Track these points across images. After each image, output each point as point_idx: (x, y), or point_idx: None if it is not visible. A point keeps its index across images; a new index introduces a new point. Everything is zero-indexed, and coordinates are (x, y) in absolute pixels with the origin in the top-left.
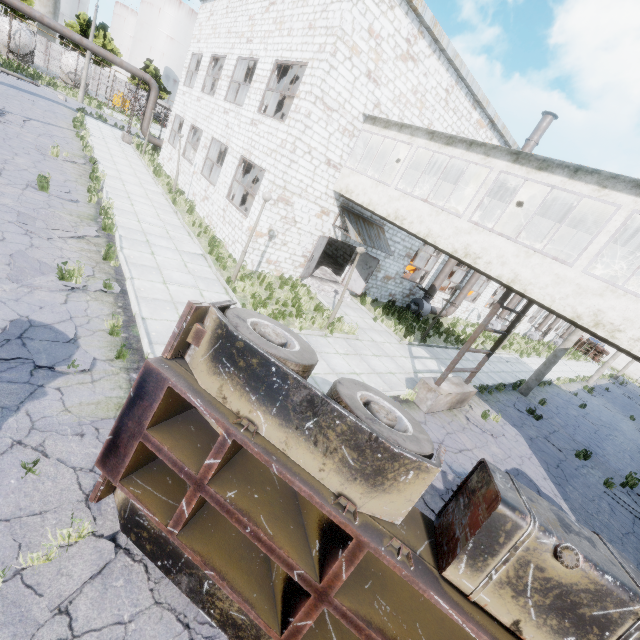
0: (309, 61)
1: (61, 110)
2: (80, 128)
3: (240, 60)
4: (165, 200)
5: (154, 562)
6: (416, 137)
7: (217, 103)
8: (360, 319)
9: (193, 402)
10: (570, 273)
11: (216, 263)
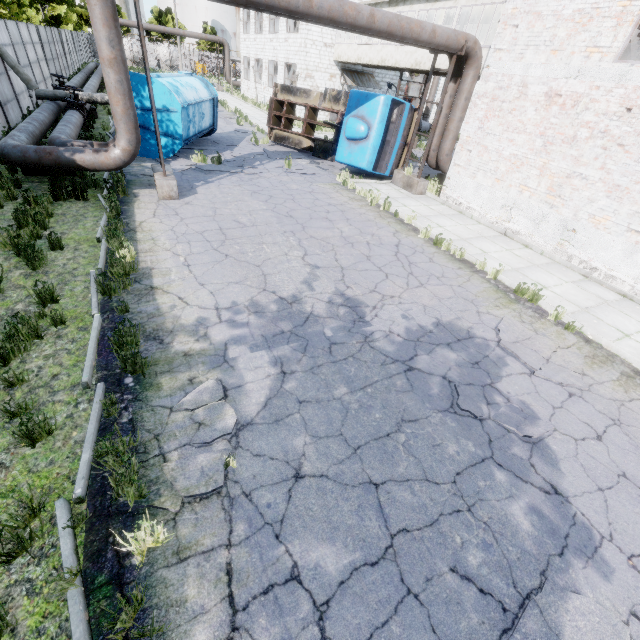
0: None
1: None
2: None
3: None
4: (255, 108)
5: (281, 143)
6: None
7: (266, 37)
8: None
9: (279, 99)
10: (408, 49)
11: None
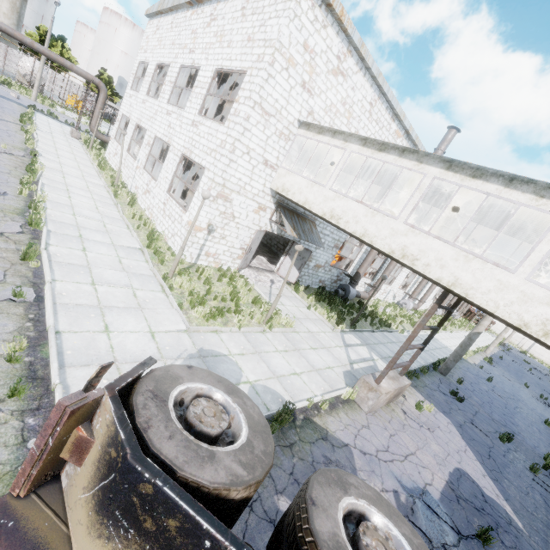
0: (248, 69)
1: (10, 106)
2: (27, 122)
3: (183, 68)
4: (107, 192)
5: None
6: (349, 142)
7: (160, 105)
8: (295, 308)
9: None
10: (513, 280)
11: (154, 257)
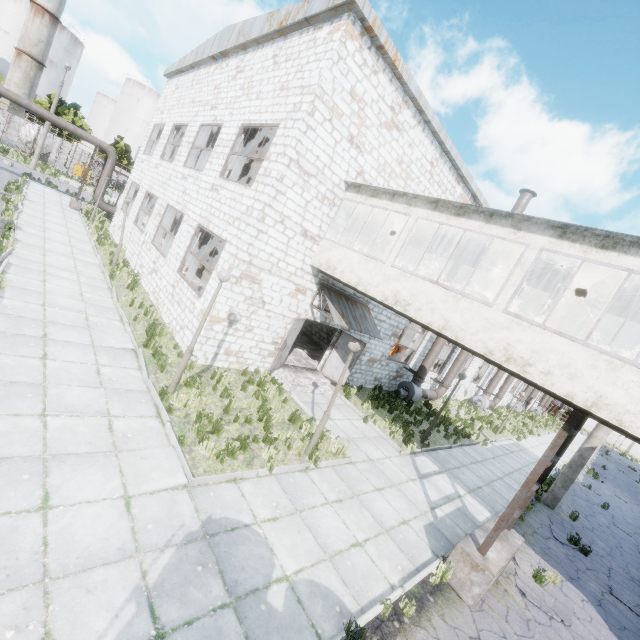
0: (281, 121)
1: None
2: (15, 192)
3: (203, 127)
4: (101, 273)
5: None
6: (414, 206)
7: (175, 169)
8: (348, 422)
9: None
10: None
11: (152, 360)
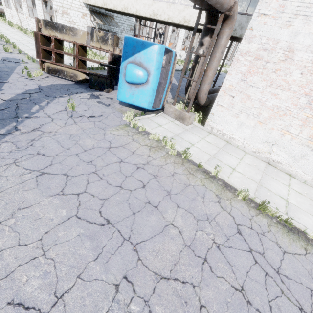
0: None
1: None
2: None
3: None
4: (21, 34)
5: (56, 75)
6: None
7: None
8: None
9: (45, 34)
10: (146, 1)
11: None
